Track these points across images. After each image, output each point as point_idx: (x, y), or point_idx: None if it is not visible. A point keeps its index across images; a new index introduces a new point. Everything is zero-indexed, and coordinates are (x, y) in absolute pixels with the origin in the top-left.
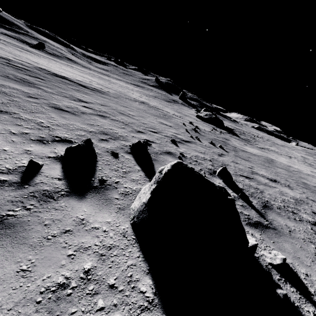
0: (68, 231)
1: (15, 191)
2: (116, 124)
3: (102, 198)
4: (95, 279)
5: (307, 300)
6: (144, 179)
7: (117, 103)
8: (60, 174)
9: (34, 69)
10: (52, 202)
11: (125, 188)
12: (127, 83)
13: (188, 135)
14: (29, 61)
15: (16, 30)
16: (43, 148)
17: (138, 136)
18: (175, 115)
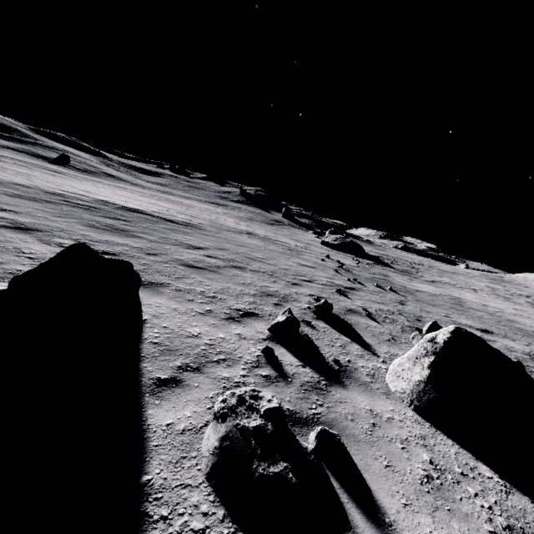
0: (375, 425)
1: (288, 386)
2: (262, 277)
3: (359, 383)
4: (444, 469)
5: None
6: (367, 353)
7: (229, 242)
8: (296, 359)
9: (100, 205)
10: (327, 394)
11: (363, 368)
12: (202, 202)
13: (343, 277)
14: (80, 192)
15: (20, 139)
16: (245, 328)
17: (300, 291)
18: (299, 247)
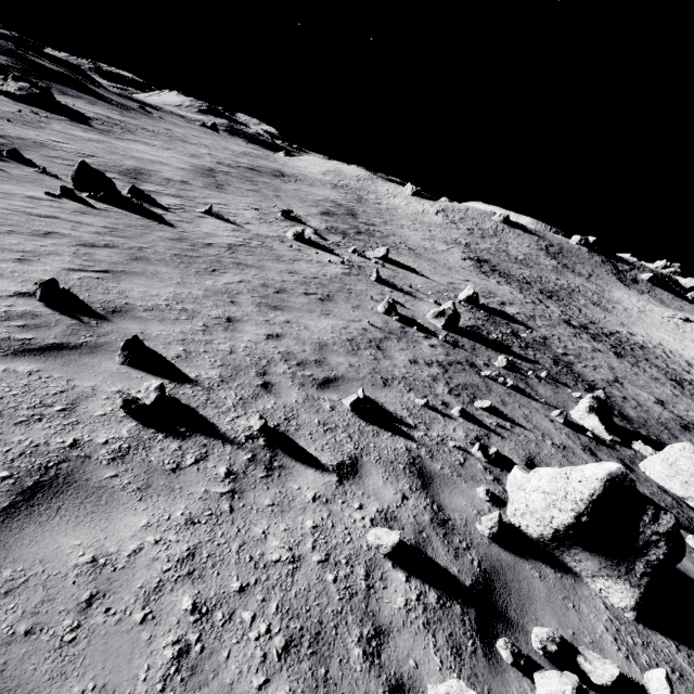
0: None
1: None
2: None
3: None
4: None
5: None
6: None
7: None
8: None
9: None
10: None
11: None
12: None
13: None
14: None
15: None
16: None
17: None
18: None
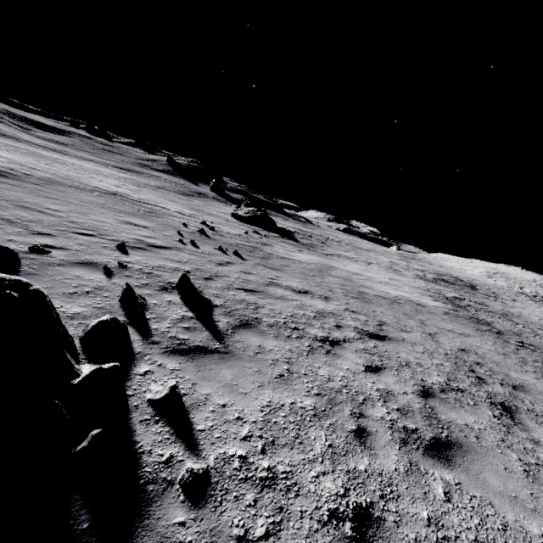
0: None
1: None
2: None
3: None
4: None
5: (178, 440)
6: None
7: (30, 192)
8: None
9: None
10: None
11: None
12: (105, 166)
13: (178, 238)
14: None
15: None
16: None
17: (25, 240)
18: (179, 212)
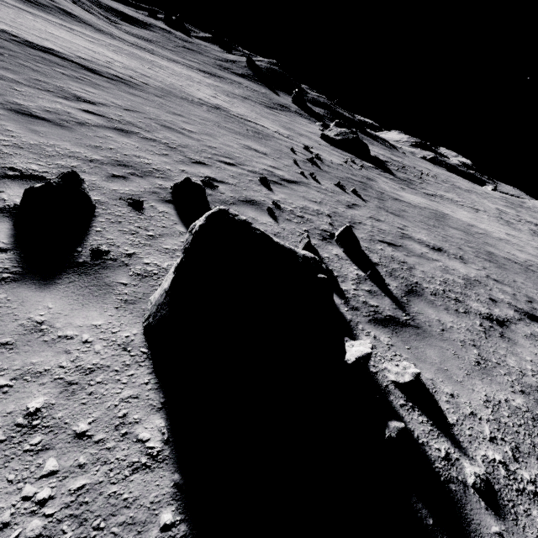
0: (5, 345)
1: None
2: (150, 147)
3: (93, 284)
4: (48, 426)
5: (441, 434)
6: None
7: (160, 108)
8: (7, 240)
9: None
10: None
11: (145, 266)
12: (191, 69)
13: (297, 170)
14: None
15: None
16: None
17: (192, 171)
18: (278, 133)
